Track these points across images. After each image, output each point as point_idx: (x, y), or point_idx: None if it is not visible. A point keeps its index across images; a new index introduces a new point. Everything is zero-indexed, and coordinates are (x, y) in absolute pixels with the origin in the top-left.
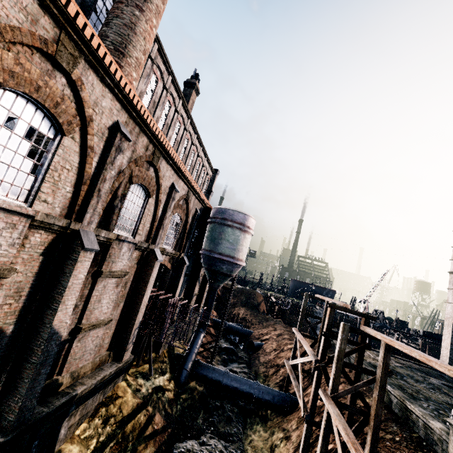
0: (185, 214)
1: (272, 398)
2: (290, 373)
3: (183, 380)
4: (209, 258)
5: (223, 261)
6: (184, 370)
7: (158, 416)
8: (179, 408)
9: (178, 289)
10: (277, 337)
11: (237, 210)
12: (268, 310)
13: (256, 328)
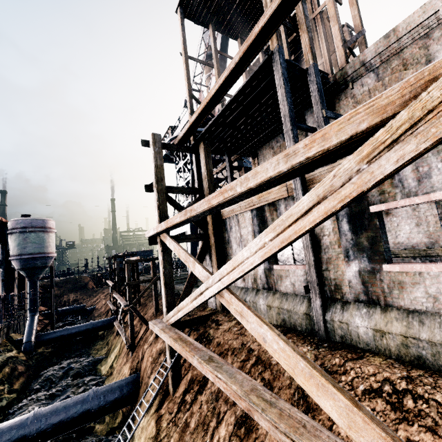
0: None
1: (103, 323)
2: (109, 304)
3: (31, 348)
4: (21, 260)
5: (35, 258)
6: (29, 343)
7: (19, 366)
8: (35, 362)
9: (0, 291)
10: (105, 296)
11: (35, 218)
12: (97, 284)
13: (88, 301)
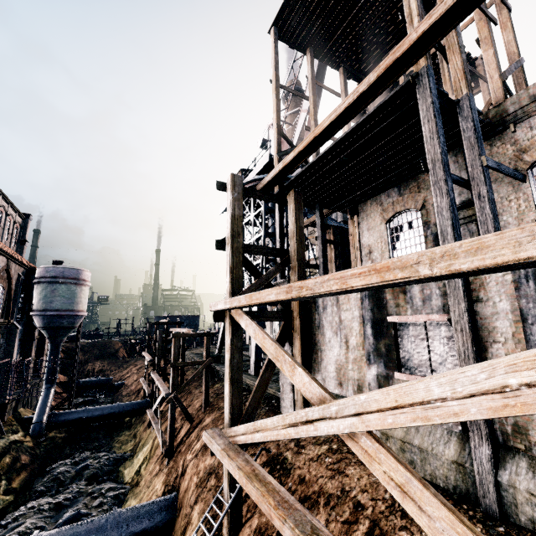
0: (7, 282)
1: (132, 407)
2: (143, 383)
3: (41, 431)
4: (45, 317)
5: (62, 316)
6: (39, 423)
7: (23, 456)
8: (43, 450)
9: (15, 354)
10: (137, 370)
11: (68, 267)
12: (129, 353)
13: (117, 373)
